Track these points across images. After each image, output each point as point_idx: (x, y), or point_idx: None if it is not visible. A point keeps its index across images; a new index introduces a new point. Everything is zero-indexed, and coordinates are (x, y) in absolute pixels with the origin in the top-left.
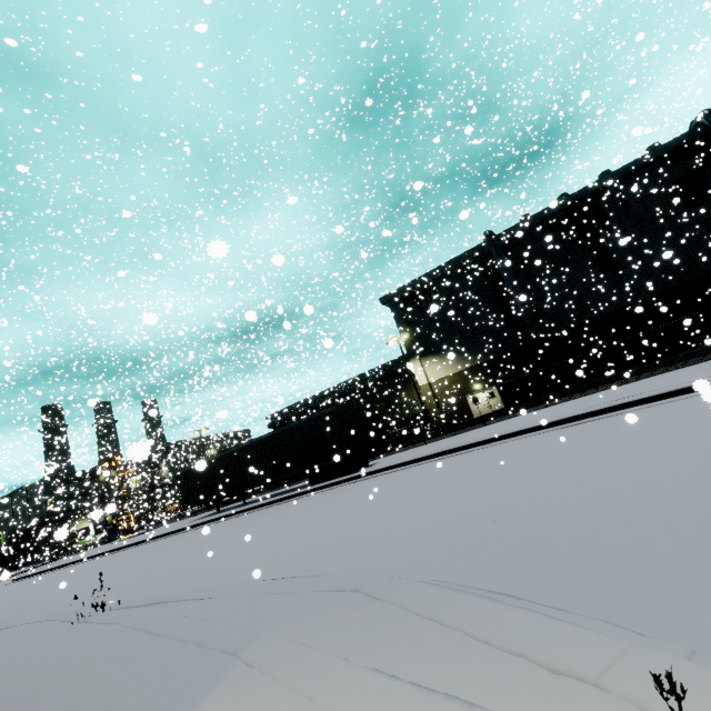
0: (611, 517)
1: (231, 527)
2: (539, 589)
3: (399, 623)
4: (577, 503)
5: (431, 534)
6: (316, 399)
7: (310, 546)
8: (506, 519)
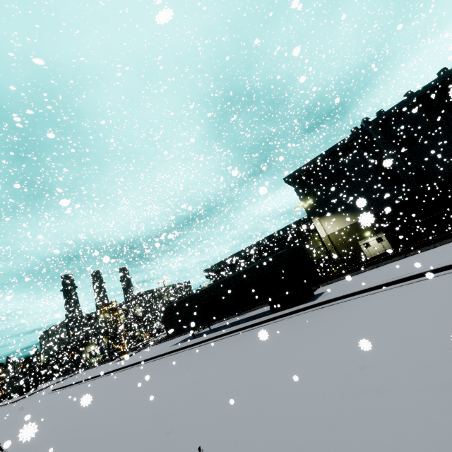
0: None
1: (224, 350)
2: None
3: None
4: None
5: None
6: (237, 256)
7: None
8: None
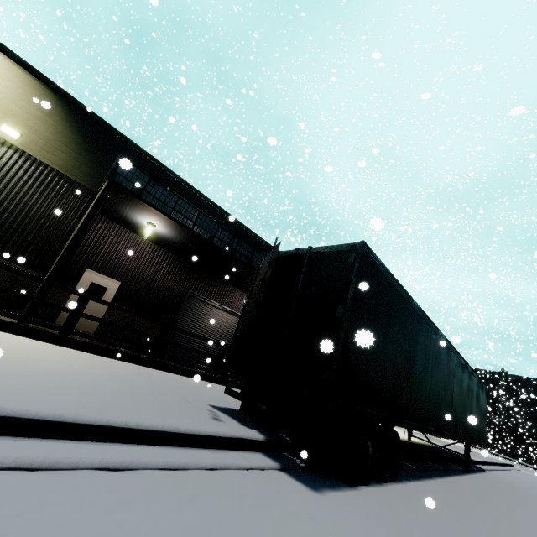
0: None
1: None
2: None
3: None
4: None
5: None
6: None
7: None
8: None
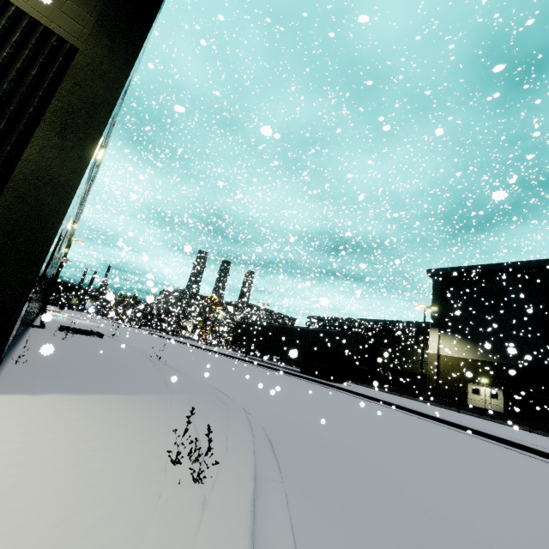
0: (373, 467)
1: (242, 366)
2: (288, 454)
3: (219, 416)
4: (378, 456)
5: (299, 421)
6: (346, 321)
7: (253, 393)
8: (337, 438)
